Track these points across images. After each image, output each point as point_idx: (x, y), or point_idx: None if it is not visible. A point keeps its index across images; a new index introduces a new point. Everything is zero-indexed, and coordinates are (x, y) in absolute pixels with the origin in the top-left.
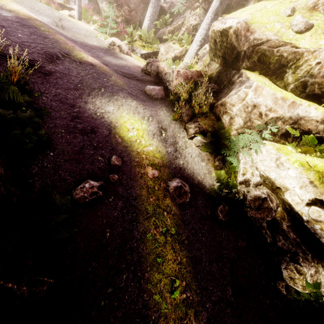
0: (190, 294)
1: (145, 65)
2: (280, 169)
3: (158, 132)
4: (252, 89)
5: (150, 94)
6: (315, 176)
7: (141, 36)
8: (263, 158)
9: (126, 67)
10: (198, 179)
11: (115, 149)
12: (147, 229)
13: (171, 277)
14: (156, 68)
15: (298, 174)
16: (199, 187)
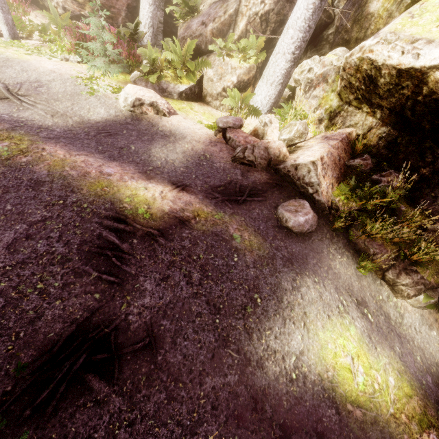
0: None
1: (215, 131)
2: None
3: (365, 322)
4: None
5: (301, 232)
6: None
7: (170, 59)
8: None
9: (203, 161)
10: None
11: None
12: None
13: None
14: (264, 152)
15: None
16: None
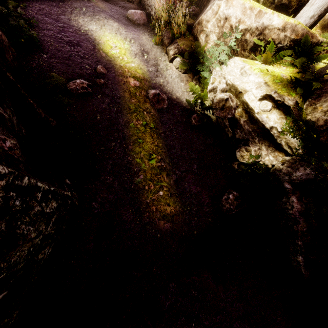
0: (164, 164)
1: None
2: (243, 76)
3: (140, 54)
4: (224, 0)
5: (132, 19)
6: (270, 78)
7: None
8: (231, 69)
9: None
10: (177, 95)
11: (100, 61)
12: (130, 120)
13: (149, 152)
14: None
15: (256, 78)
16: (177, 101)
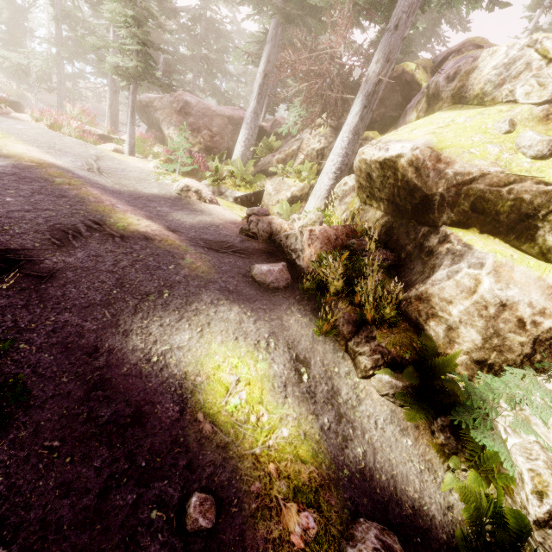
0: None
1: (244, 217)
2: None
3: (292, 375)
4: (488, 270)
5: (264, 282)
6: None
7: (233, 172)
8: None
9: (212, 228)
10: (410, 497)
11: (196, 464)
12: None
13: None
14: (267, 226)
15: None
16: (419, 527)
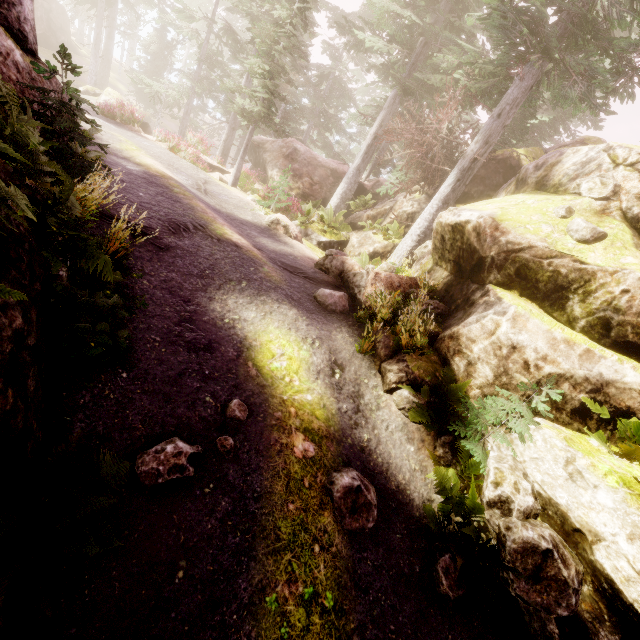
0: None
1: (322, 257)
2: (578, 486)
3: (327, 370)
4: (508, 317)
5: (323, 303)
6: None
7: (323, 218)
8: (538, 455)
9: (291, 257)
10: (398, 480)
11: (240, 387)
12: (270, 579)
13: None
14: (340, 264)
15: (619, 504)
16: (398, 499)
